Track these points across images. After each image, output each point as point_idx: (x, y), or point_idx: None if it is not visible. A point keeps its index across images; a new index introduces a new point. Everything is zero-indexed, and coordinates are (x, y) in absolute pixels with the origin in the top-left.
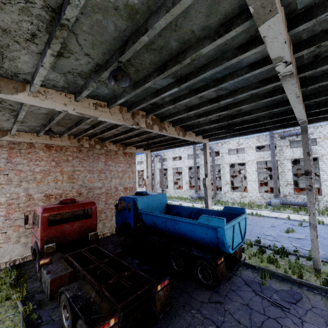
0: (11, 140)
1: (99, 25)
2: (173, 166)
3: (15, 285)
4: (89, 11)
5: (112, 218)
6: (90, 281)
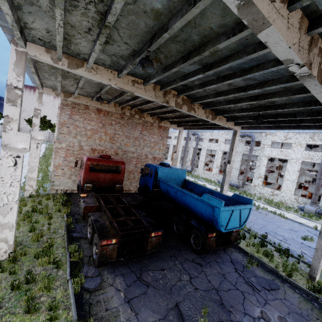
0: (74, 101)
1: (133, 23)
2: (208, 147)
3: (64, 204)
4: (126, 14)
5: (138, 180)
6: (107, 214)
